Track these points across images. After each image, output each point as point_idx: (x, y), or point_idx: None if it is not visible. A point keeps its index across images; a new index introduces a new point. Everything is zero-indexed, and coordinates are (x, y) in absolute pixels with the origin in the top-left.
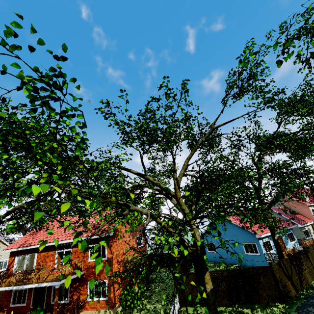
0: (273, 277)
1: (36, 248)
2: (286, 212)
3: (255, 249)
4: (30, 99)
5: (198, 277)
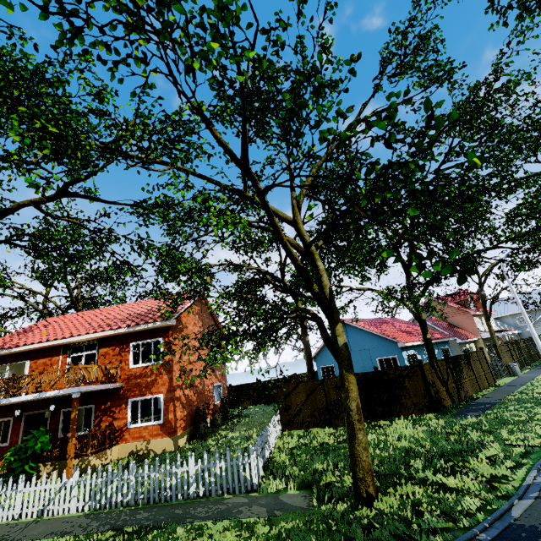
0: (422, 380)
1: (28, 353)
2: (458, 221)
3: (395, 365)
4: None
5: (325, 335)
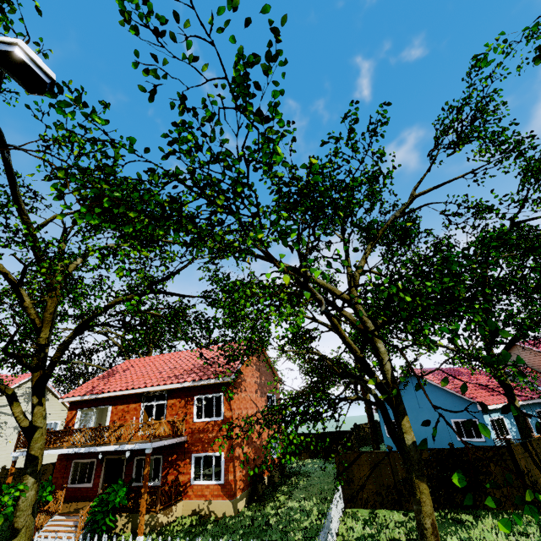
0: (513, 466)
1: (110, 398)
2: None
3: (476, 431)
4: (237, 83)
5: (390, 427)
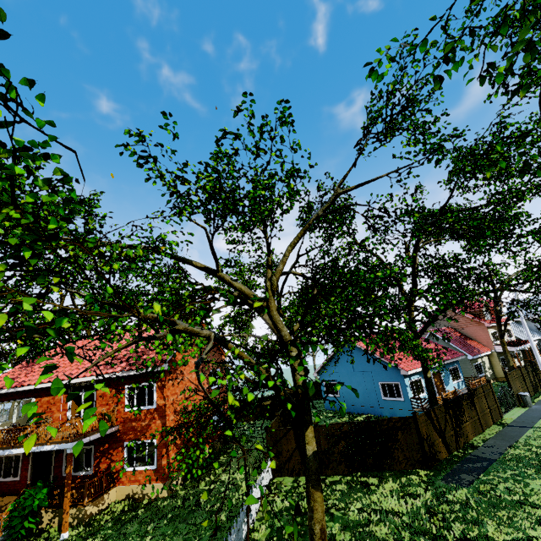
0: (416, 433)
1: (33, 390)
2: (436, 337)
3: (397, 392)
4: None
5: (297, 434)
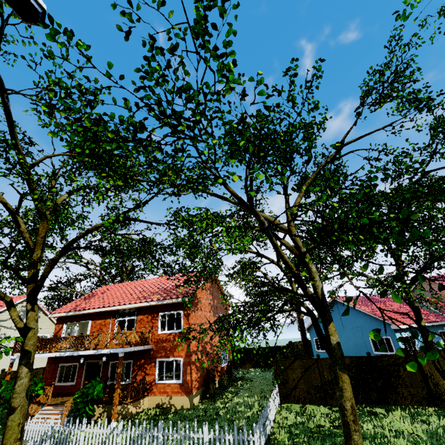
0: (419, 370)
1: (90, 314)
2: None
3: (389, 346)
4: (197, 20)
5: (319, 331)
